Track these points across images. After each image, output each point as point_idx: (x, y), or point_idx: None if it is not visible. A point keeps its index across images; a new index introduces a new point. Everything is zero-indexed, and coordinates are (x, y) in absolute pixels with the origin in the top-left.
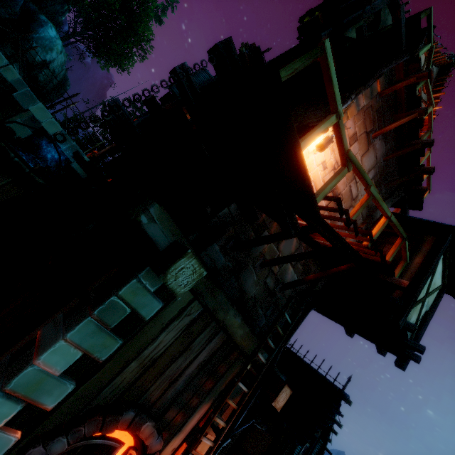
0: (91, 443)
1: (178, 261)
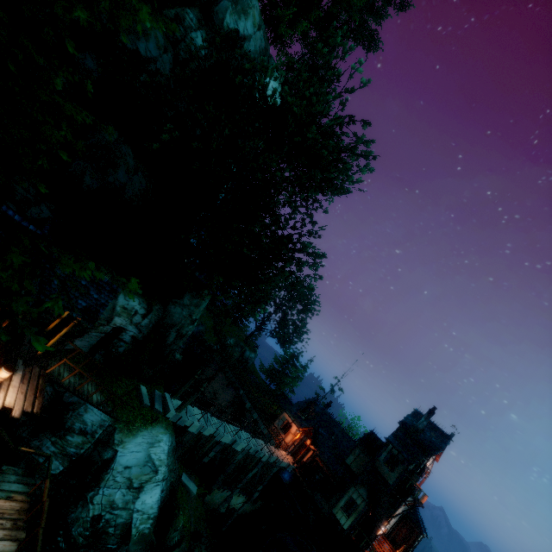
0: None
1: None
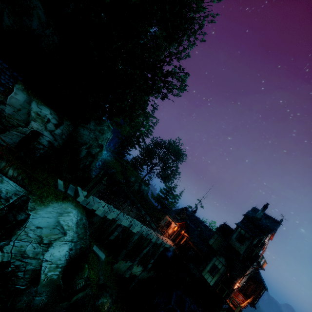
0: None
1: None
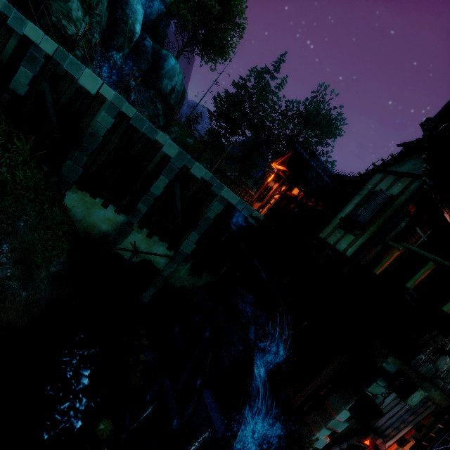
0: (354, 443)
1: (412, 393)
